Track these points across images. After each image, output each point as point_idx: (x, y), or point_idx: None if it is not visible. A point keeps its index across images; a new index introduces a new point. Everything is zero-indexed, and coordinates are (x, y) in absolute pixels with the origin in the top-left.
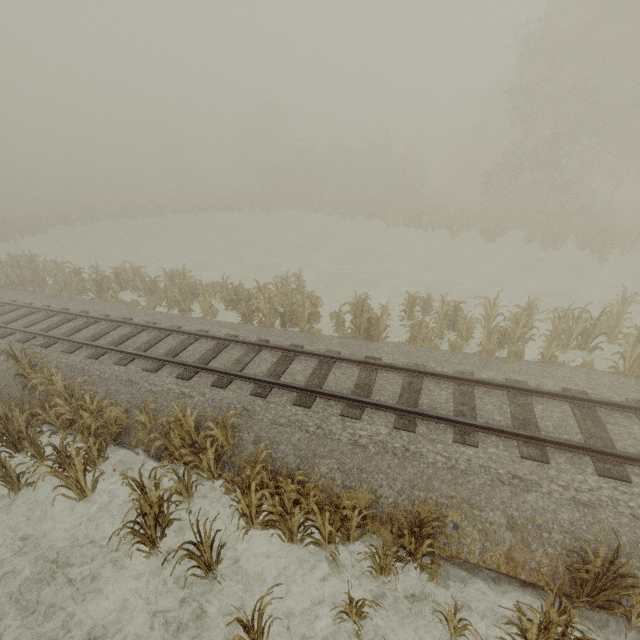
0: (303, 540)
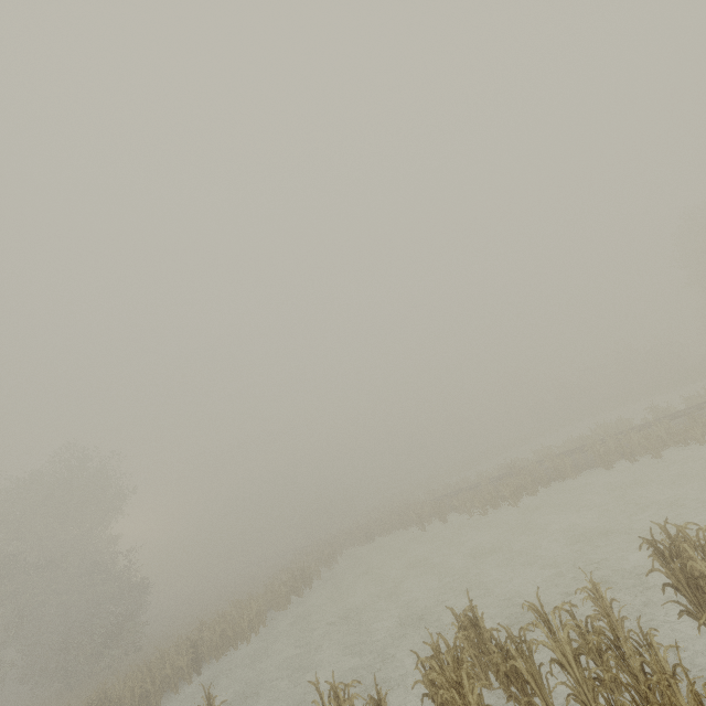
0: (663, 450)
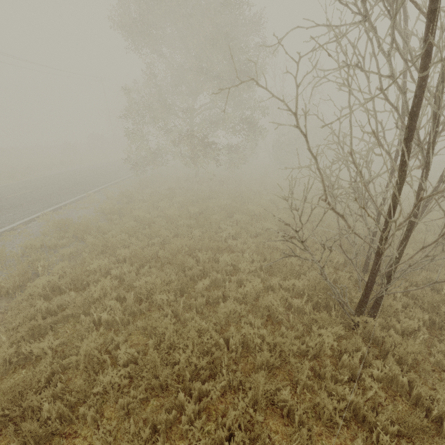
0: None
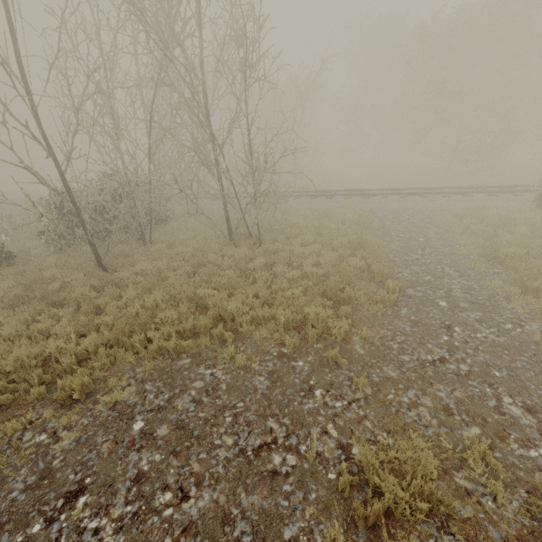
0: None
